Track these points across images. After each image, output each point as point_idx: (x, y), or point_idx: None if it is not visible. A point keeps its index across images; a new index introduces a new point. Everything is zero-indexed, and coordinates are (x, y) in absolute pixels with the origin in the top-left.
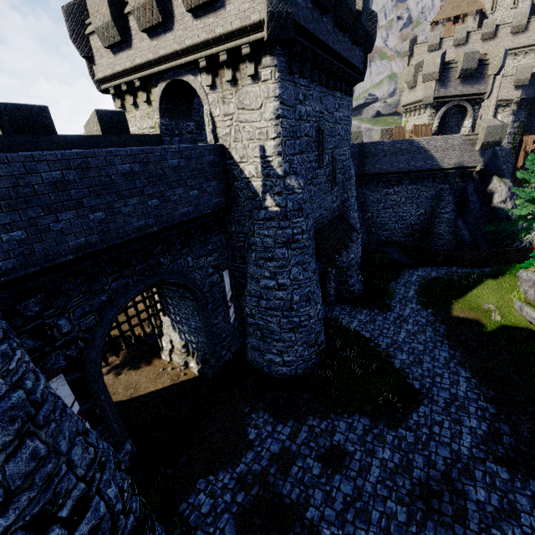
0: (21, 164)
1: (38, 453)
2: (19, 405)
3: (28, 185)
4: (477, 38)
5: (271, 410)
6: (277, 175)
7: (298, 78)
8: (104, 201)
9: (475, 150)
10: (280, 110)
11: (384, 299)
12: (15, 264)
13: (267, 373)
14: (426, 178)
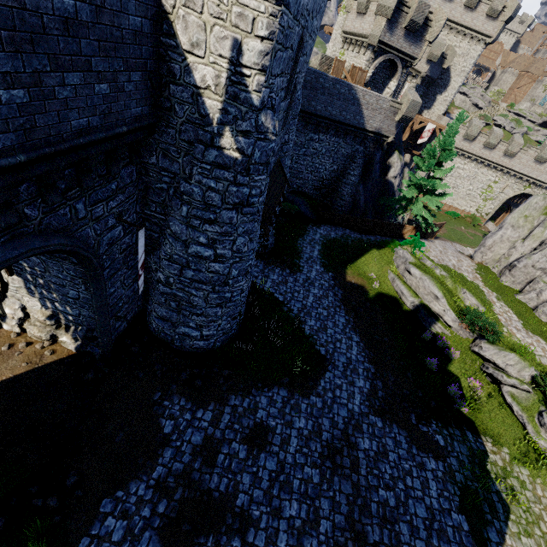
0: None
1: None
2: None
3: None
4: None
5: (188, 394)
6: (251, 103)
7: None
8: None
9: (394, 120)
10: None
11: (294, 258)
12: None
13: (179, 346)
14: (349, 134)
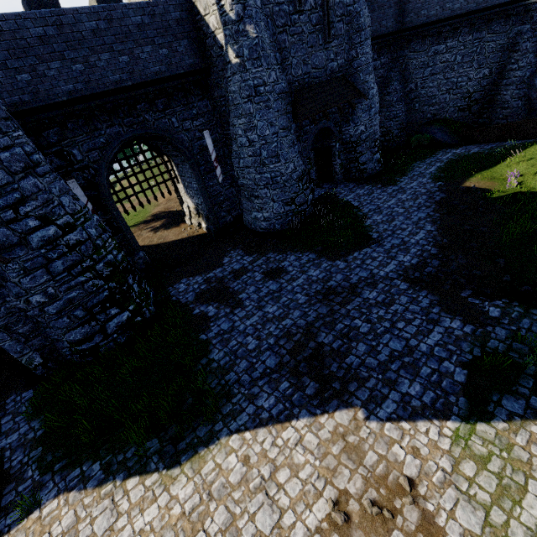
0: (14, 21)
1: (39, 186)
2: (22, 156)
3: (23, 39)
4: None
5: (245, 249)
6: (231, 20)
7: None
8: (81, 55)
9: None
10: None
11: (395, 176)
12: (30, 99)
13: (254, 229)
14: (496, 19)
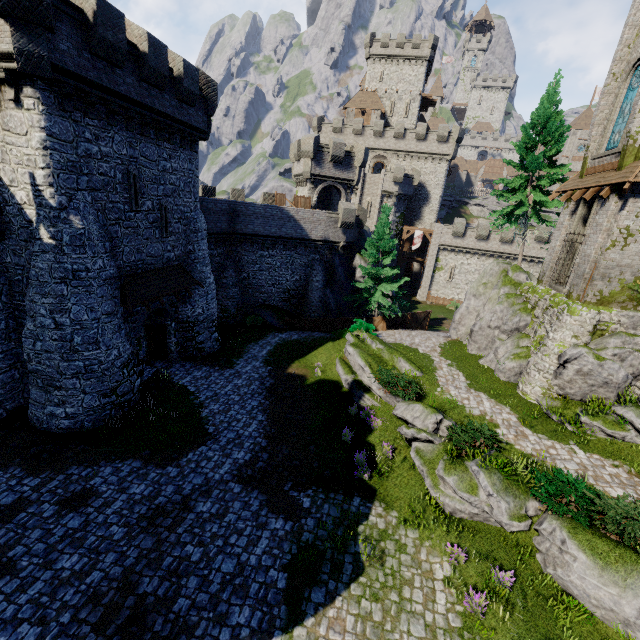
0: None
1: None
2: None
3: None
4: (371, 134)
5: (27, 465)
6: (51, 206)
7: (81, 117)
8: None
9: (338, 228)
10: (48, 142)
11: (232, 358)
12: None
13: (47, 429)
14: (299, 246)
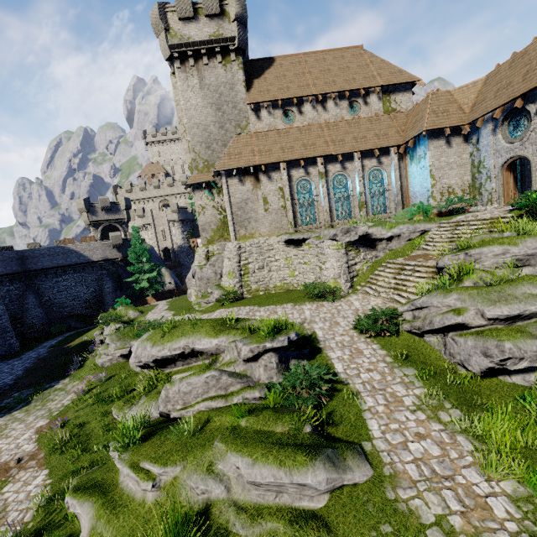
0: None
1: None
2: None
3: None
4: (153, 188)
5: None
6: None
7: None
8: None
9: (113, 249)
10: None
11: (23, 352)
12: None
13: None
14: (87, 268)
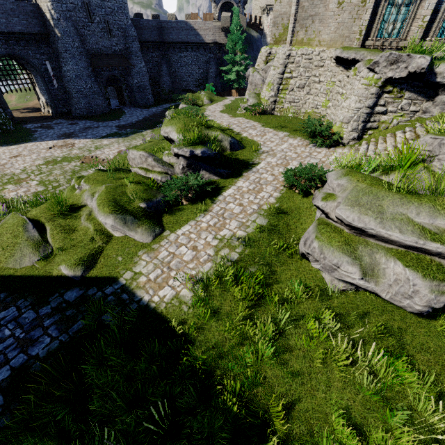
0: None
1: None
2: None
3: None
4: None
5: (66, 119)
6: (55, 19)
7: None
8: None
9: (222, 33)
10: None
11: (152, 106)
12: None
13: (75, 114)
14: (200, 49)
